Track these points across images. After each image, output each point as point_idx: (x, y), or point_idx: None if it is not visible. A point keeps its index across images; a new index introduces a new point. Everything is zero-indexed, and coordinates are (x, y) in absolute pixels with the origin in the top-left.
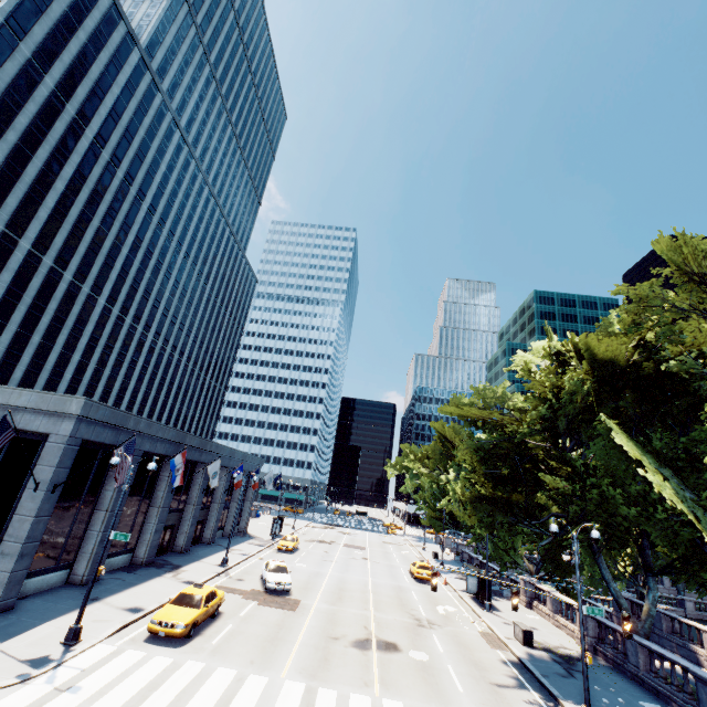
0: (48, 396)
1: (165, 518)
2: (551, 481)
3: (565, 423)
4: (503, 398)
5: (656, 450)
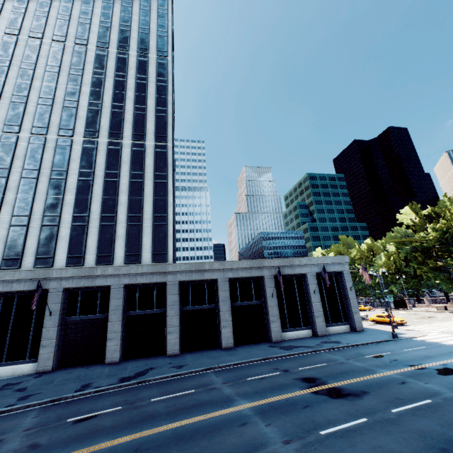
0: (335, 257)
1: None
2: None
3: (449, 238)
4: (405, 233)
5: None
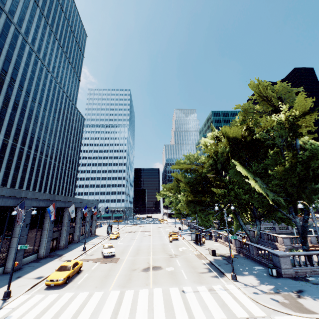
0: None
1: (51, 235)
2: (216, 189)
3: (220, 165)
4: (197, 158)
5: (253, 171)
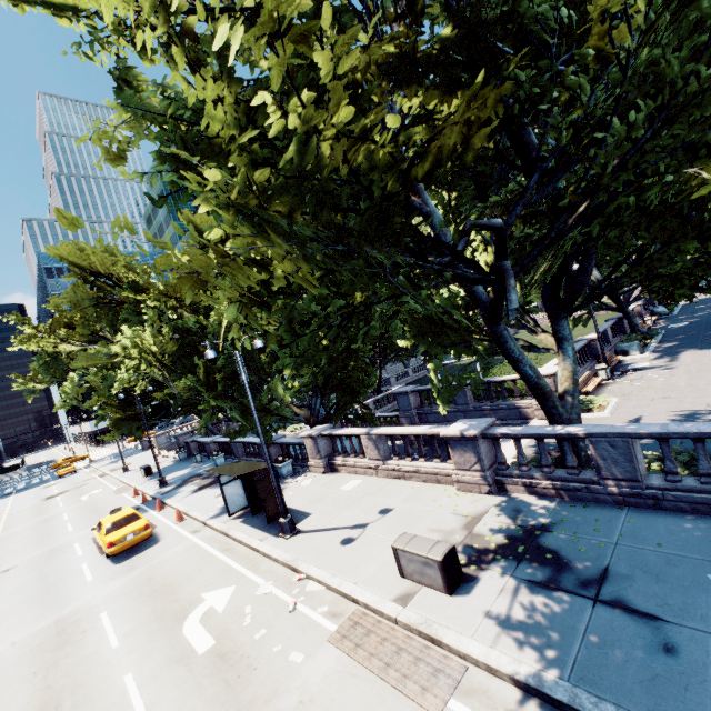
0: None
1: None
2: None
3: None
4: None
5: None
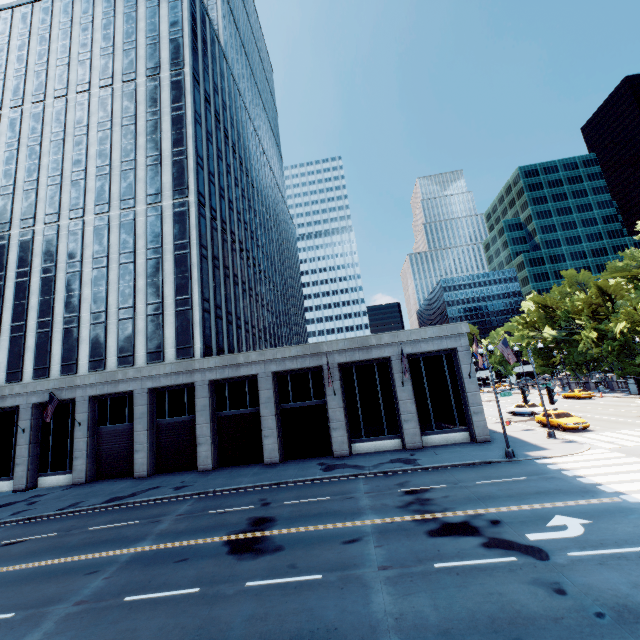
0: (443, 327)
1: None
2: None
3: None
4: None
5: None
